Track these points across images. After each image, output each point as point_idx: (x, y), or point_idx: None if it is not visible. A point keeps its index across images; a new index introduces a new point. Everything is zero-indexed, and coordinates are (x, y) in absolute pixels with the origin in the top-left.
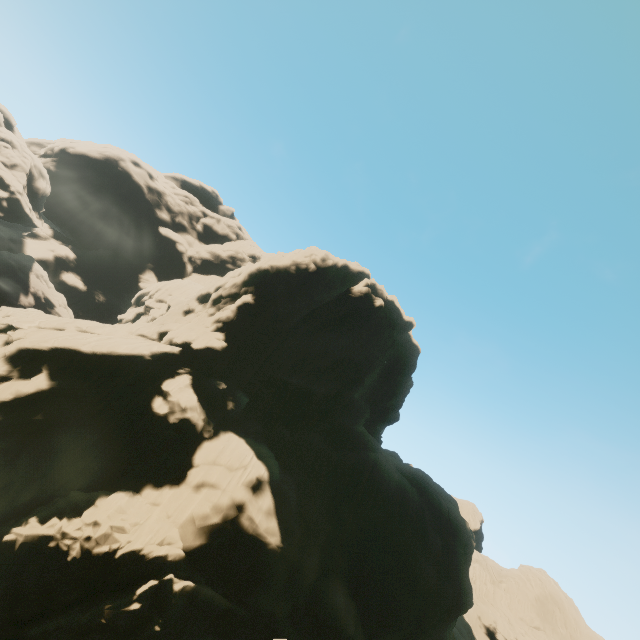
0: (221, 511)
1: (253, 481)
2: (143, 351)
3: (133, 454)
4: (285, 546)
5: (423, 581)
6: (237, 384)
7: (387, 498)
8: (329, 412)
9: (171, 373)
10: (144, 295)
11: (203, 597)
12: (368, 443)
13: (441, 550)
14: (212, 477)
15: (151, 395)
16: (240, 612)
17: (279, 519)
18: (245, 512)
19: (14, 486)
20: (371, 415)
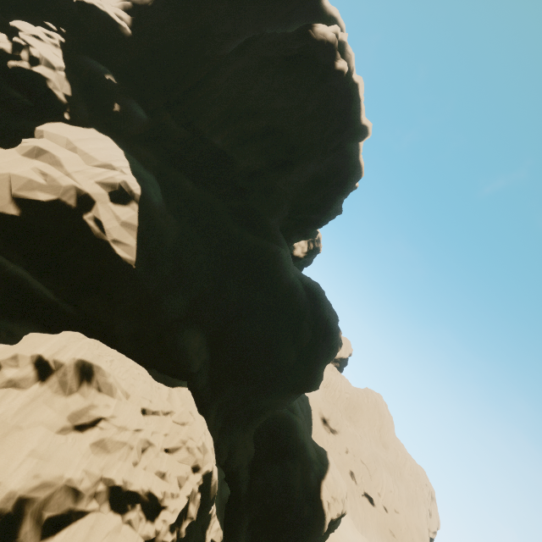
0: (54, 194)
1: (114, 188)
2: None
3: None
4: (139, 270)
5: (281, 357)
6: (138, 98)
7: (275, 287)
8: (245, 190)
9: (34, 20)
10: None
11: (9, 273)
12: (276, 238)
13: (308, 342)
14: (54, 155)
15: None
16: (66, 309)
17: (141, 244)
18: (91, 212)
19: None
20: (289, 219)
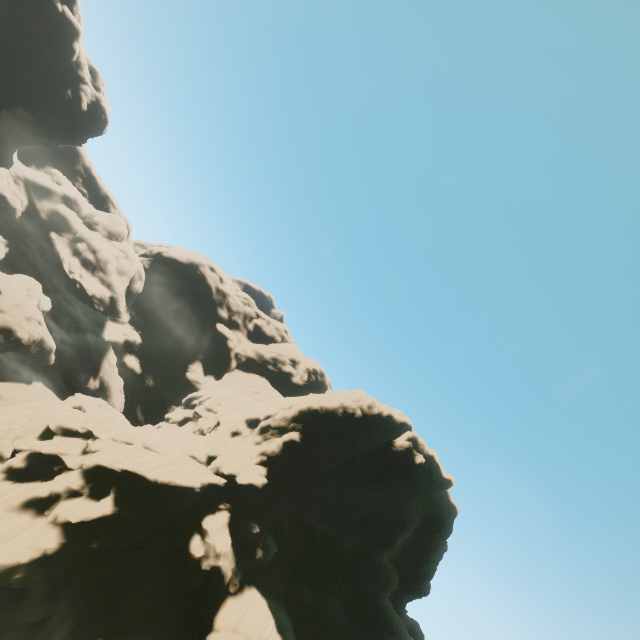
0: None
1: None
2: (196, 483)
3: (159, 598)
4: None
5: None
6: (268, 526)
7: None
8: (354, 573)
9: (212, 507)
10: (195, 398)
11: None
12: (393, 624)
13: None
14: None
15: (191, 531)
16: None
17: None
18: None
19: (51, 621)
20: (398, 583)
